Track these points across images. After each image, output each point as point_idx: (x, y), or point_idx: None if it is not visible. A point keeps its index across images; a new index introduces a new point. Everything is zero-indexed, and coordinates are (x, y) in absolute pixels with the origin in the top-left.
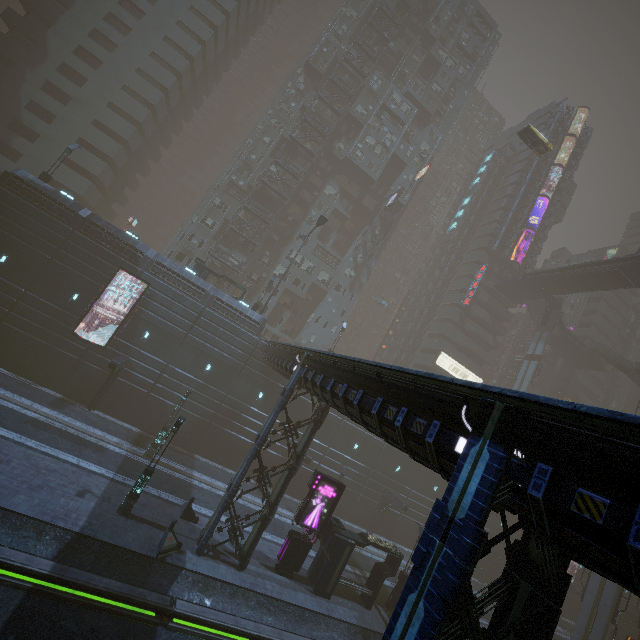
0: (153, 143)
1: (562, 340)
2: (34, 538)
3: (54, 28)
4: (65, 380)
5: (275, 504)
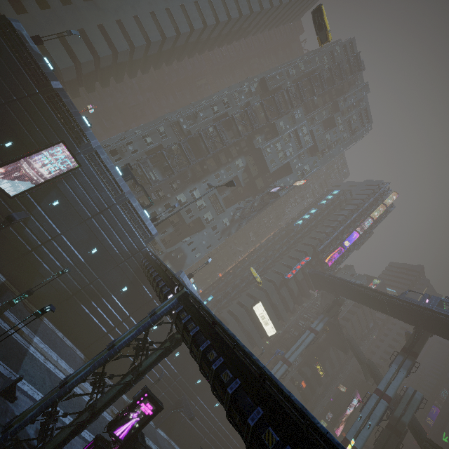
0: (135, 65)
1: (332, 325)
2: None
3: None
4: None
5: (98, 413)
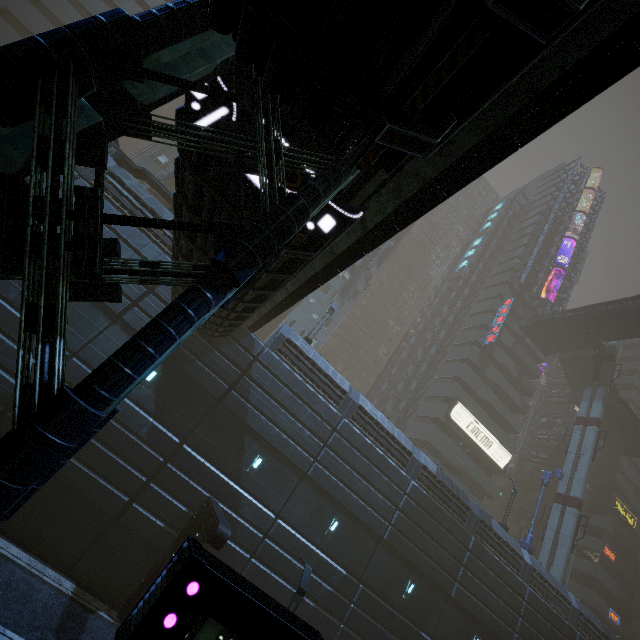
0: None
1: (610, 409)
2: None
3: None
4: None
5: None
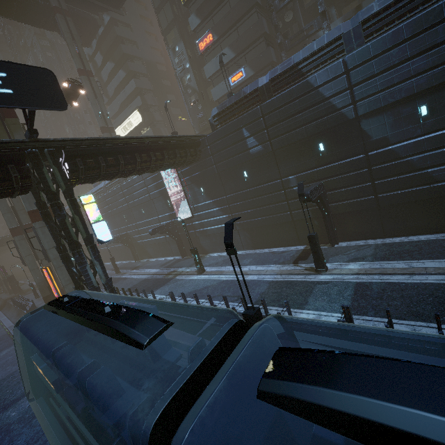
0: None
1: None
2: None
3: None
4: None
5: None
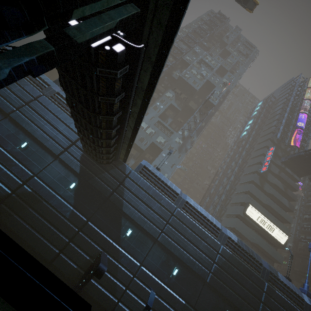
0: None
1: None
2: None
3: None
4: None
5: None
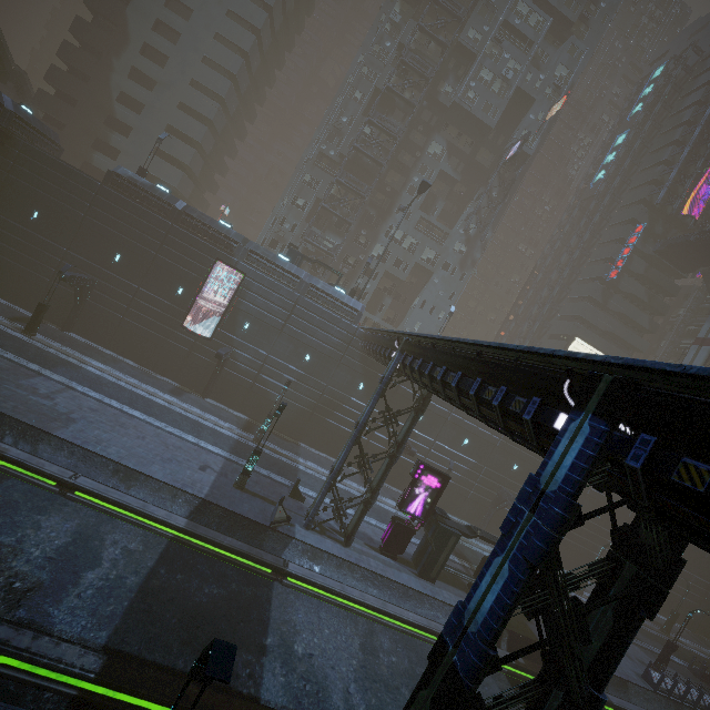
0: (238, 119)
1: None
2: (170, 500)
3: (132, 4)
4: (180, 370)
5: (377, 489)
